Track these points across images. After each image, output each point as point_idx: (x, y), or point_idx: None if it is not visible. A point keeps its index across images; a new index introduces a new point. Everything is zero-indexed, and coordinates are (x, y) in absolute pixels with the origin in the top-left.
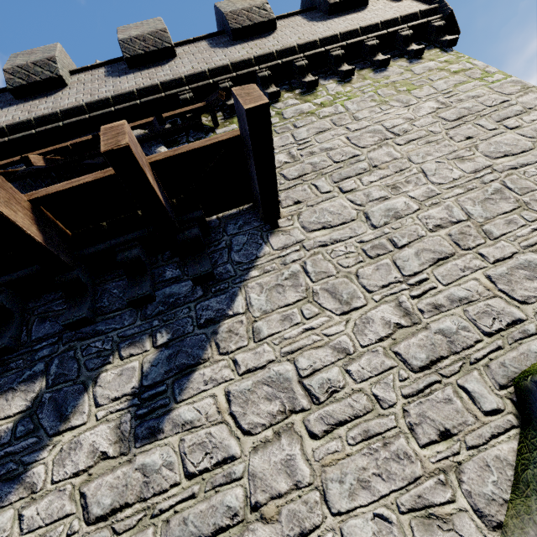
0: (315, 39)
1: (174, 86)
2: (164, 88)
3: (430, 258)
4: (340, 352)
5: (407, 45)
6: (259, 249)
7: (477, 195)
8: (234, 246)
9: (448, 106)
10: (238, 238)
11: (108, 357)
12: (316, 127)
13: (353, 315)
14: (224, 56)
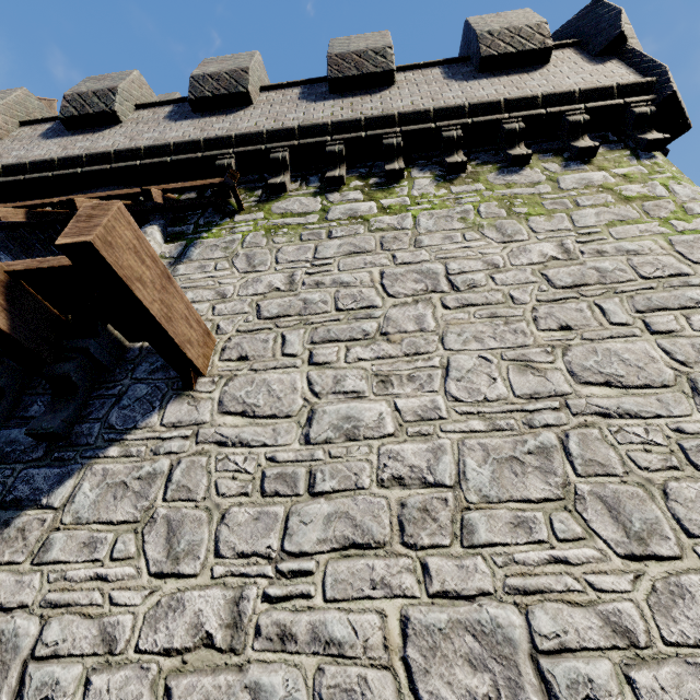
0: (427, 108)
1: (220, 145)
2: (207, 146)
3: (342, 536)
4: (104, 642)
5: (574, 137)
6: (147, 415)
7: (501, 443)
8: (125, 398)
9: (571, 259)
10: (138, 388)
11: None
12: (354, 244)
13: (168, 584)
14: (302, 114)
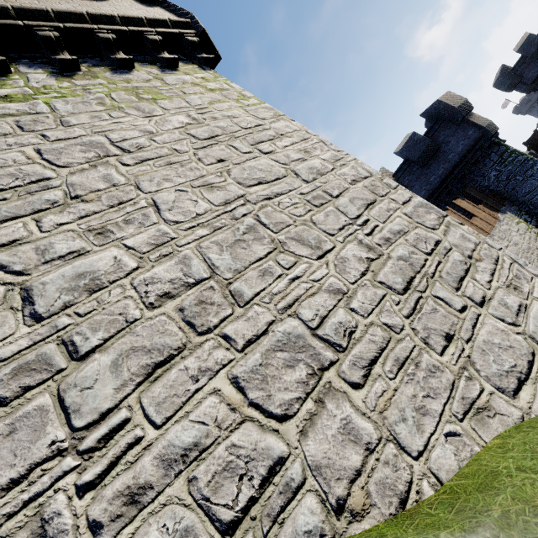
0: (3, 4)
1: None
2: None
3: (141, 368)
4: None
5: (158, 52)
6: None
7: (225, 236)
8: None
9: (200, 123)
10: None
11: None
12: None
13: None
14: None
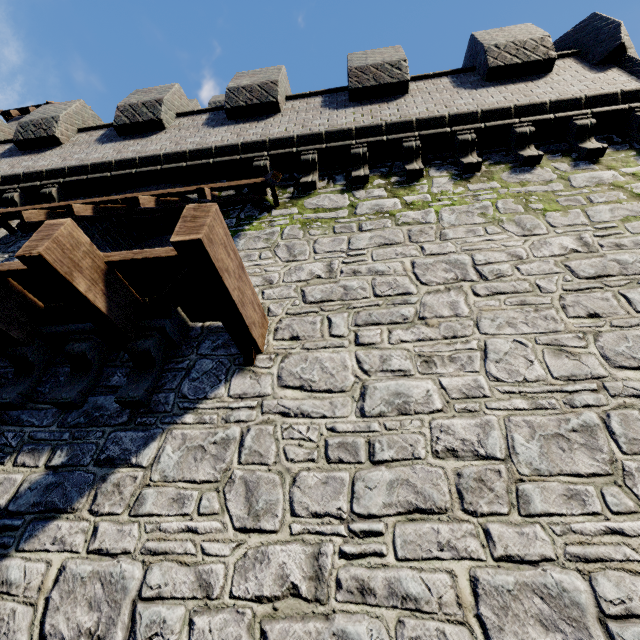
0: (443, 114)
1: (255, 148)
2: (244, 150)
3: (406, 501)
4: (201, 587)
5: (581, 139)
6: (214, 387)
7: (546, 421)
8: (194, 371)
9: (591, 252)
10: (204, 363)
11: (6, 456)
12: (384, 237)
13: (252, 538)
14: (327, 120)
